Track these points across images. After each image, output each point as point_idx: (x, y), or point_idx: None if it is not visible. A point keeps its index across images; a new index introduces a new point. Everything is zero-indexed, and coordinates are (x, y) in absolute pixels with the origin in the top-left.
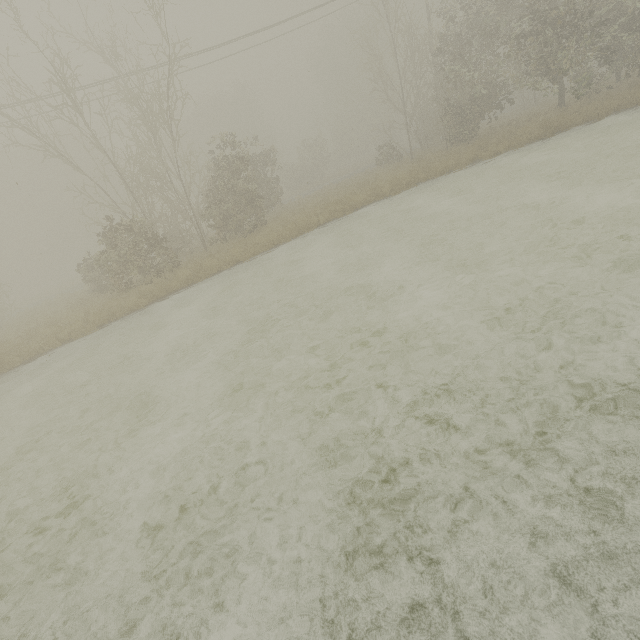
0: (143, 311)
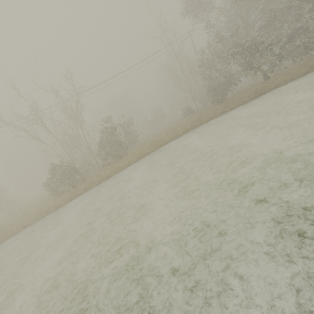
0: (62, 208)
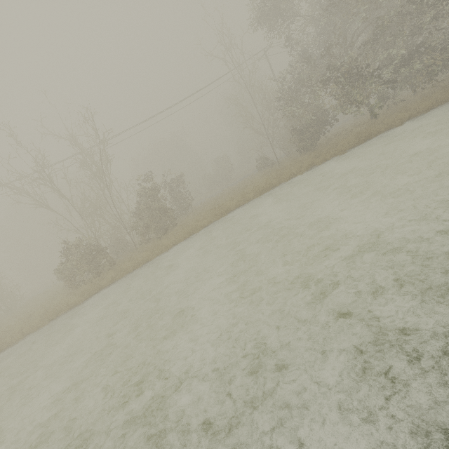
0: (78, 307)
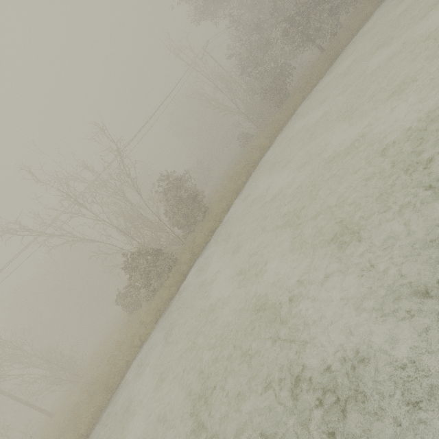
0: (178, 294)
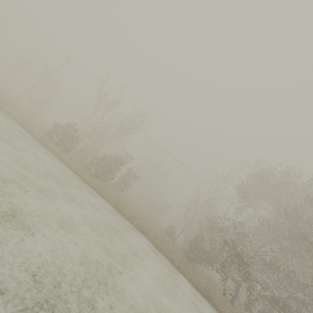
0: (30, 136)
